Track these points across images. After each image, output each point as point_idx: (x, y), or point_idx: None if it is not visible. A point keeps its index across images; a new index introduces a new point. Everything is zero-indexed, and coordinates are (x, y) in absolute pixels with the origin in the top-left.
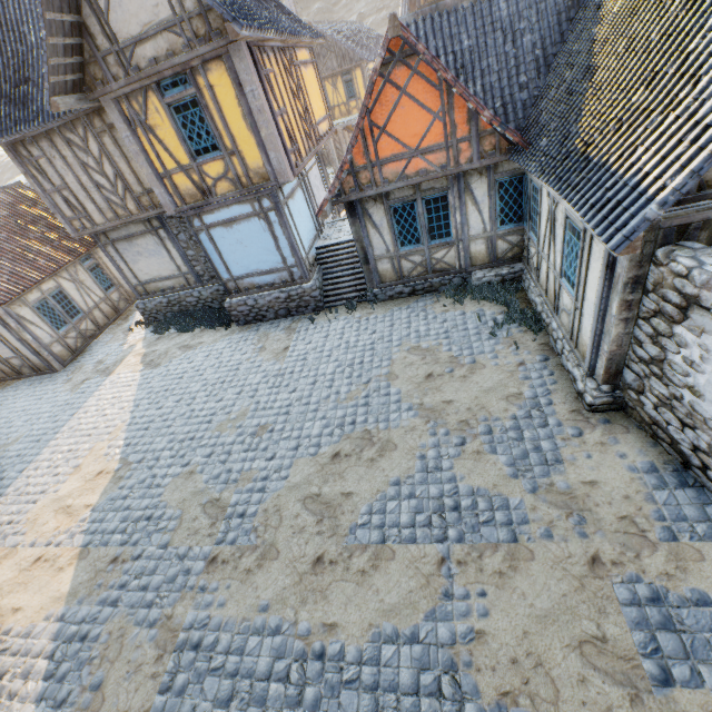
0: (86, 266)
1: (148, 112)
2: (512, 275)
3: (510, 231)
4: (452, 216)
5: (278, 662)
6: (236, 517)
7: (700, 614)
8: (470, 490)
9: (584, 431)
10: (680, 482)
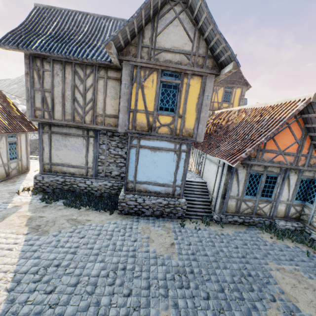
0: (8, 140)
1: (146, 79)
2: (299, 228)
3: (298, 204)
4: (275, 187)
5: None
6: None
7: None
8: None
9: None
10: None
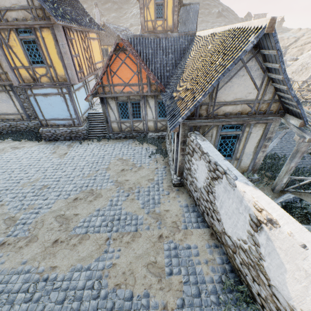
0: None
1: (10, 39)
2: (162, 136)
3: (162, 120)
4: (141, 110)
5: (25, 284)
6: (20, 224)
7: (186, 251)
8: (125, 212)
9: (170, 193)
10: (193, 210)
